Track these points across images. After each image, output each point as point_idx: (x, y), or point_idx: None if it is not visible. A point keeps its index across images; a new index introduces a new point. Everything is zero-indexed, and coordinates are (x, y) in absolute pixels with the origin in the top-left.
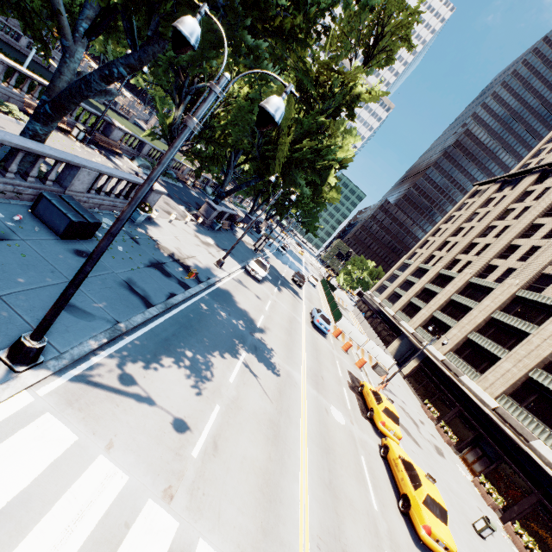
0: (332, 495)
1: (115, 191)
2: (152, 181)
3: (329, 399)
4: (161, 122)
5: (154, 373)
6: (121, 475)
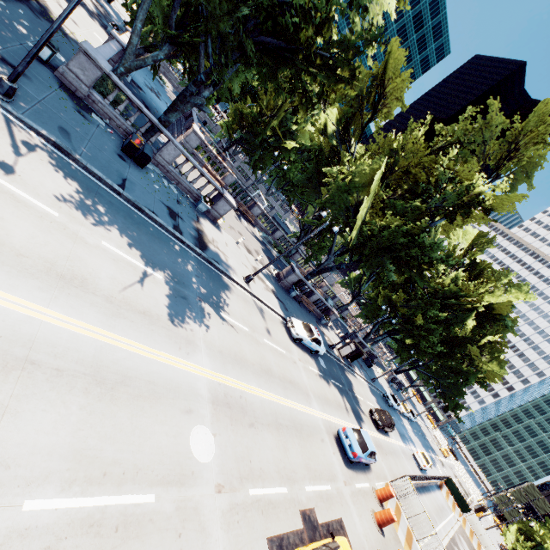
0: (6, 357)
1: (195, 182)
2: None
3: (221, 429)
4: (302, 225)
5: (53, 169)
6: None
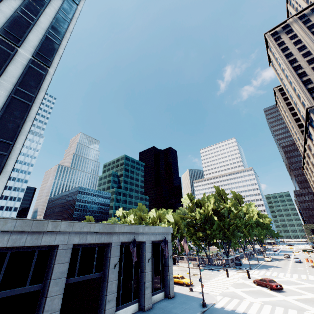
0: (295, 271)
1: (235, 260)
2: (246, 249)
3: (298, 268)
4: None
5: (261, 269)
6: (264, 271)
